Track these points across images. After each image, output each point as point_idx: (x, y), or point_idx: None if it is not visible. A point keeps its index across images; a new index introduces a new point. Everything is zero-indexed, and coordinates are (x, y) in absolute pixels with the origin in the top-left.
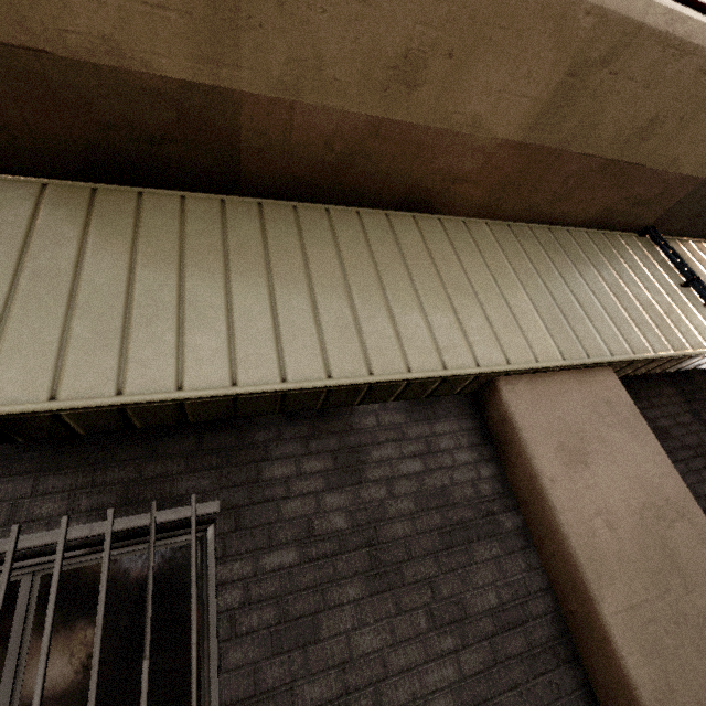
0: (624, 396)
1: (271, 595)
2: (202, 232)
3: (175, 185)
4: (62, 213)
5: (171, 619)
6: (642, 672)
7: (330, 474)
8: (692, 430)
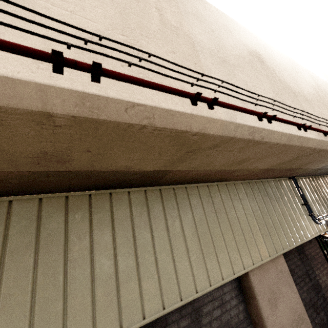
0: (286, 266)
1: None
2: (139, 214)
3: (126, 187)
4: (78, 216)
5: None
6: None
7: (190, 326)
8: (300, 268)
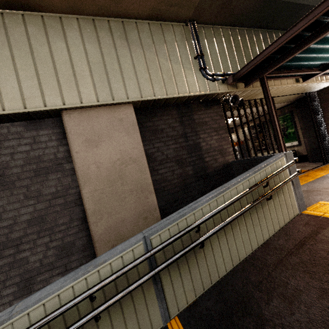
0: (132, 117)
1: None
2: None
3: None
4: None
5: None
6: (91, 207)
7: None
8: (176, 129)
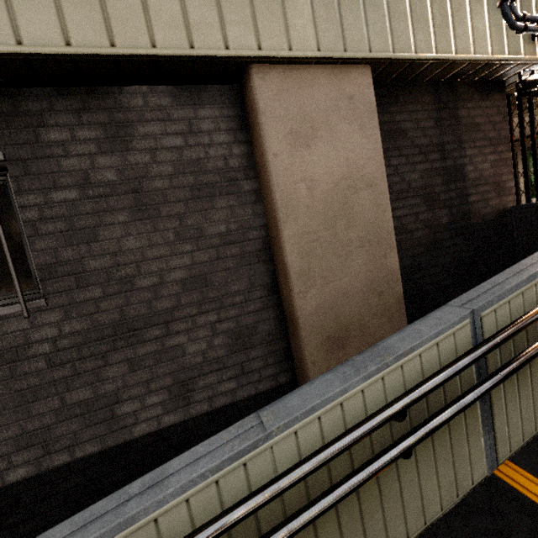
0: (369, 94)
1: (61, 216)
2: None
3: None
4: None
5: (16, 233)
6: (295, 263)
7: (101, 142)
8: (427, 134)
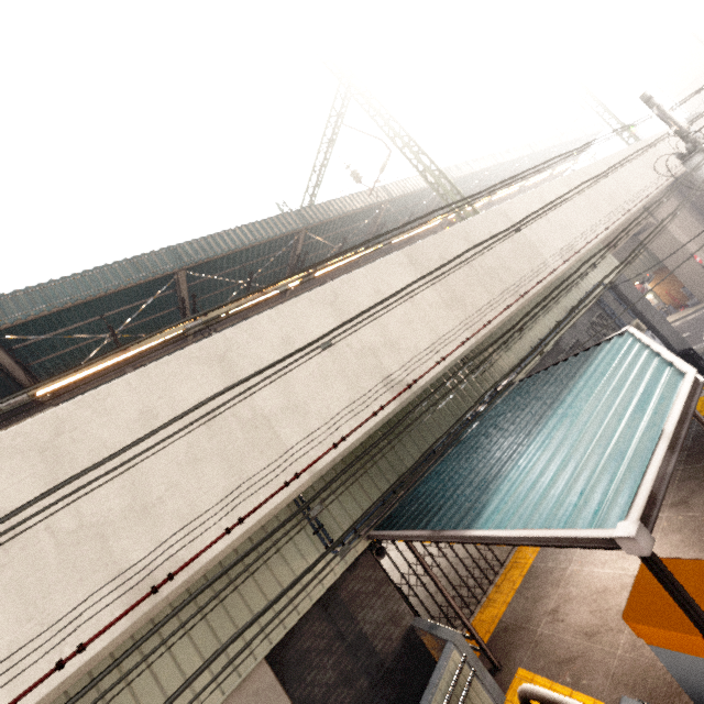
0: (268, 677)
1: None
2: None
3: None
4: None
5: None
6: None
7: None
8: (325, 634)
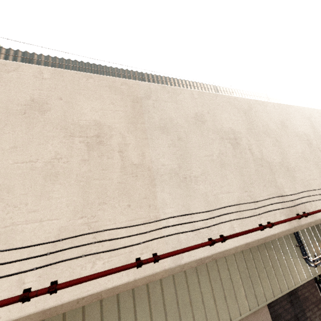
0: (268, 317)
1: None
2: None
3: None
4: None
5: None
6: None
7: None
8: (289, 311)
